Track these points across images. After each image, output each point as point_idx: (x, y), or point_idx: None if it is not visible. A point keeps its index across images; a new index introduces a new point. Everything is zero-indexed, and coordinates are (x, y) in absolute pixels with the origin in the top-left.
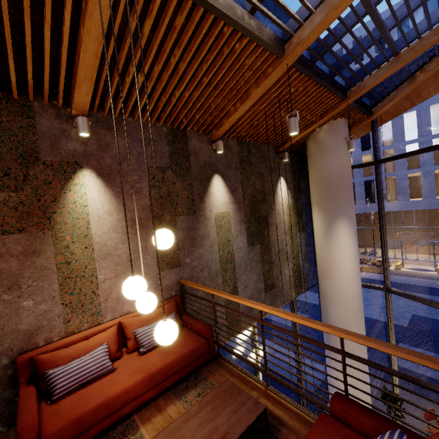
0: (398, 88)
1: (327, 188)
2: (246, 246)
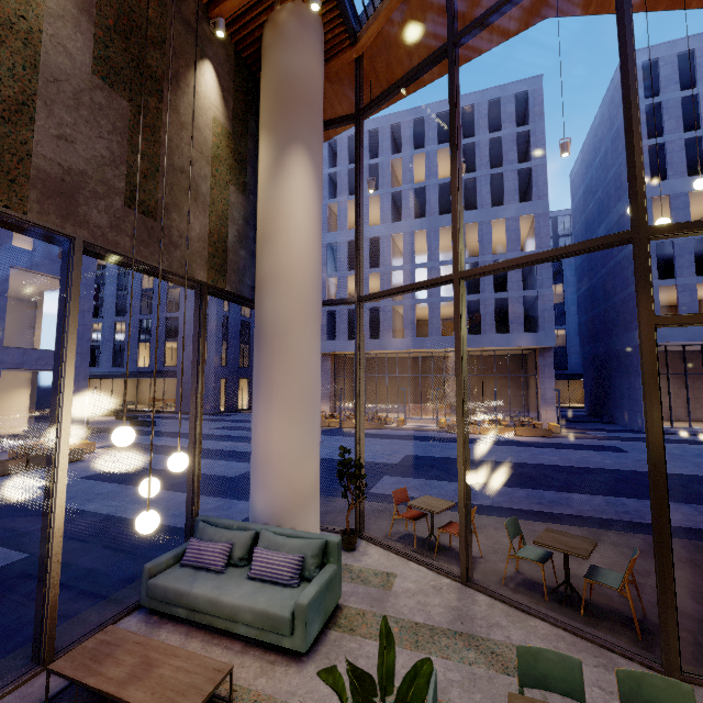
0: None
1: (283, 97)
2: (88, 67)
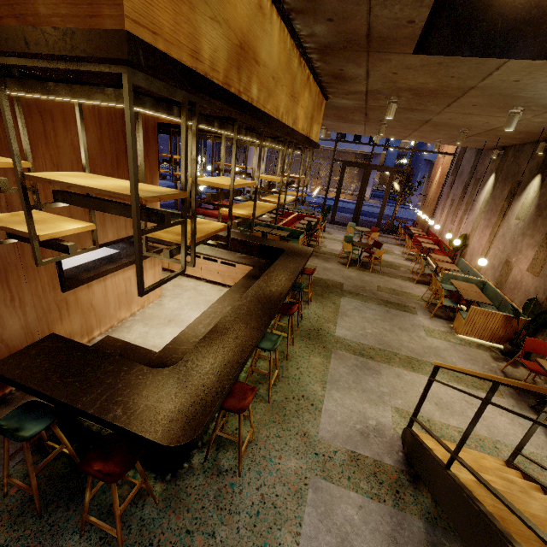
0: None
1: None
2: None
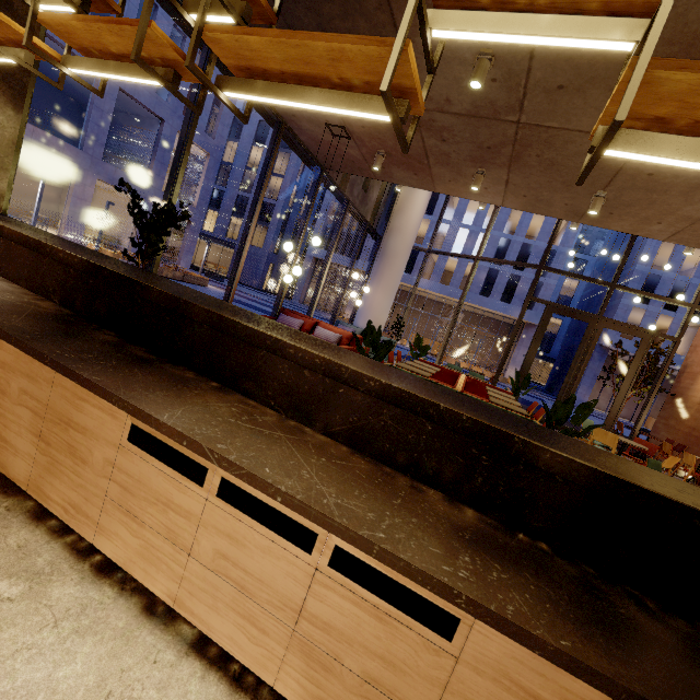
0: None
1: None
2: None
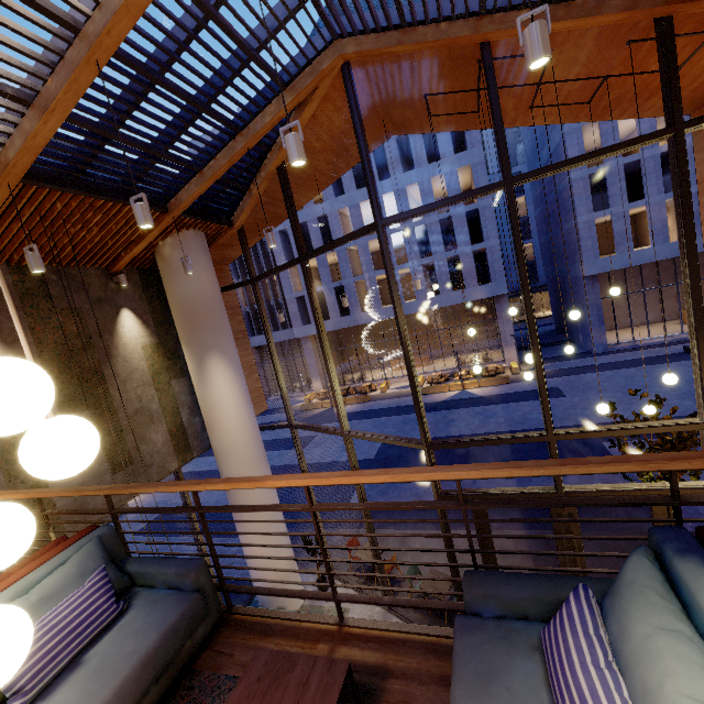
0: (244, 198)
1: (188, 319)
2: None
